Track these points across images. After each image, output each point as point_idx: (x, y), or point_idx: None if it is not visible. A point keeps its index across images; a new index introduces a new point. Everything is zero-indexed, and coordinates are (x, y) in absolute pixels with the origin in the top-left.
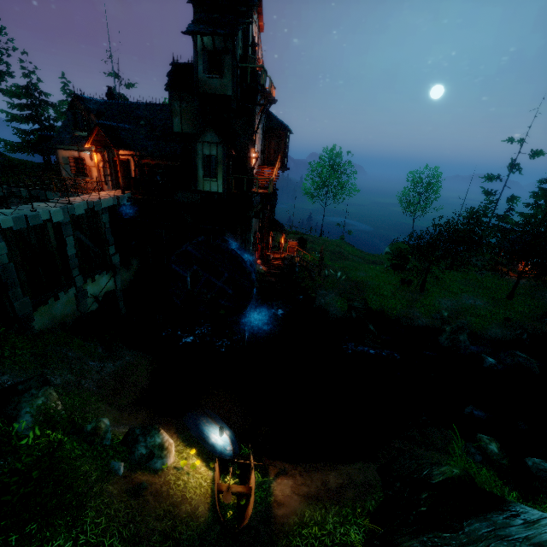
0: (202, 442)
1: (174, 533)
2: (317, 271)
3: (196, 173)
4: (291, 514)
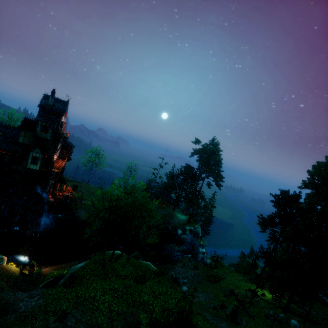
0: (15, 261)
1: (9, 275)
2: (79, 201)
3: (27, 161)
4: (48, 272)
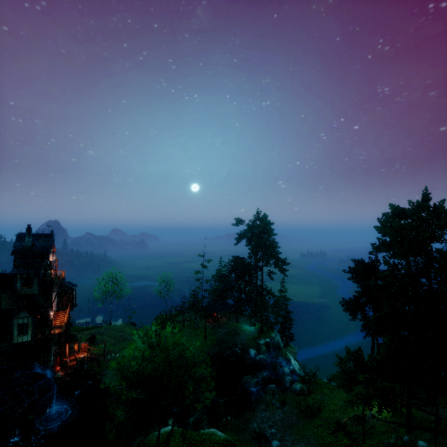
0: None
1: None
2: (103, 358)
3: (12, 334)
4: None
